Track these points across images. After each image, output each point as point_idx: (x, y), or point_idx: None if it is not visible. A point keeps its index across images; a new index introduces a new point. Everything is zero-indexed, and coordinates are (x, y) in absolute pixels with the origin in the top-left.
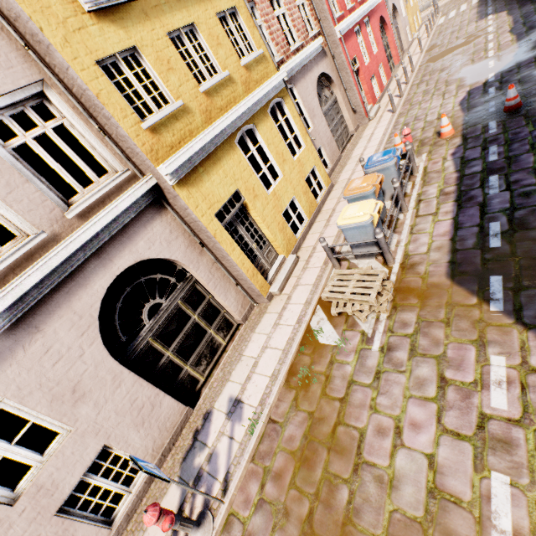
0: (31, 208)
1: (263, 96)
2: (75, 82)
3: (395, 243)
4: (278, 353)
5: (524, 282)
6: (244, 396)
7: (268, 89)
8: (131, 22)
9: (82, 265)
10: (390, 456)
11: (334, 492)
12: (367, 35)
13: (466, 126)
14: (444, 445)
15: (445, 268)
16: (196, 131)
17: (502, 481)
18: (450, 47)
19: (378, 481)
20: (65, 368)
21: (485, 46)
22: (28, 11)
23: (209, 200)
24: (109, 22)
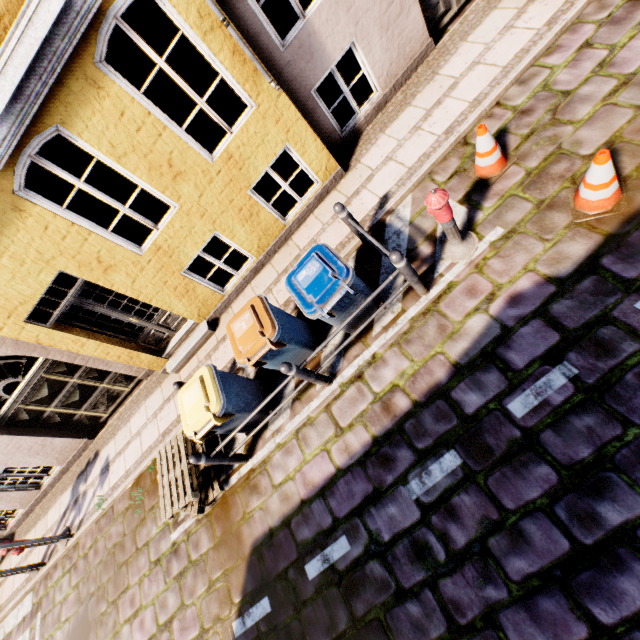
0: None
1: (56, 27)
2: None
3: (276, 428)
4: (139, 453)
5: None
6: (112, 468)
7: (54, 6)
8: None
9: None
10: (125, 621)
11: (103, 599)
12: None
13: None
14: None
15: (262, 532)
16: None
17: None
18: None
19: (114, 624)
20: None
21: None
22: None
23: (4, 307)
24: None
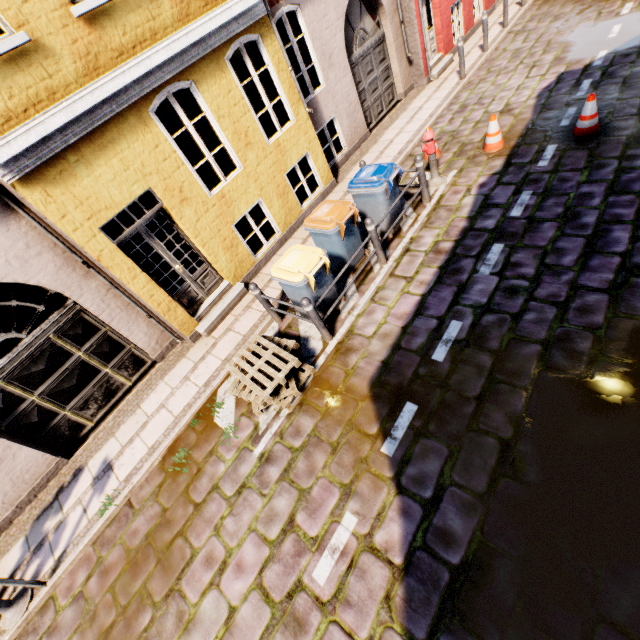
0: None
1: (215, 31)
2: None
3: (350, 308)
4: (169, 420)
5: (432, 426)
6: (118, 463)
7: (223, 19)
8: None
9: None
10: (202, 594)
11: (139, 613)
12: None
13: (522, 140)
14: (250, 602)
15: (374, 369)
16: (63, 91)
17: None
18: None
19: (179, 618)
20: None
21: None
22: None
23: (90, 206)
24: None
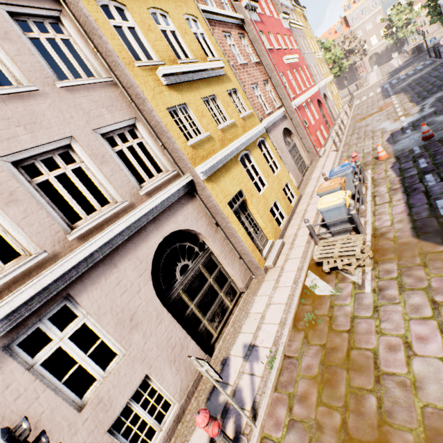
0: (122, 186)
1: (253, 135)
2: (154, 118)
3: (363, 223)
4: (282, 306)
5: None
6: (258, 341)
7: (257, 131)
8: (184, 91)
9: (145, 226)
10: (407, 365)
11: (362, 402)
12: (311, 108)
13: (395, 151)
14: None
15: (409, 232)
16: (216, 151)
17: None
18: (369, 114)
19: (402, 386)
20: (128, 299)
21: (394, 110)
22: (138, 83)
23: (224, 193)
24: (174, 90)
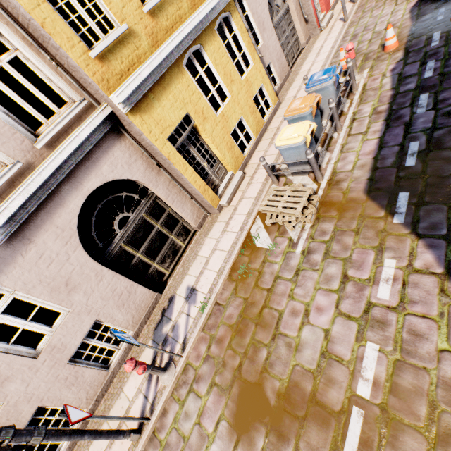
0: (4, 141)
1: (209, 12)
2: (19, 11)
3: (327, 161)
4: (224, 254)
5: (426, 198)
6: (198, 286)
7: (214, 3)
8: None
9: (57, 188)
10: (298, 330)
11: (257, 352)
12: None
13: (411, 37)
14: (337, 323)
15: (364, 185)
16: (143, 57)
17: (373, 348)
18: None
19: (288, 346)
20: (57, 268)
21: None
22: None
23: (161, 125)
24: None
